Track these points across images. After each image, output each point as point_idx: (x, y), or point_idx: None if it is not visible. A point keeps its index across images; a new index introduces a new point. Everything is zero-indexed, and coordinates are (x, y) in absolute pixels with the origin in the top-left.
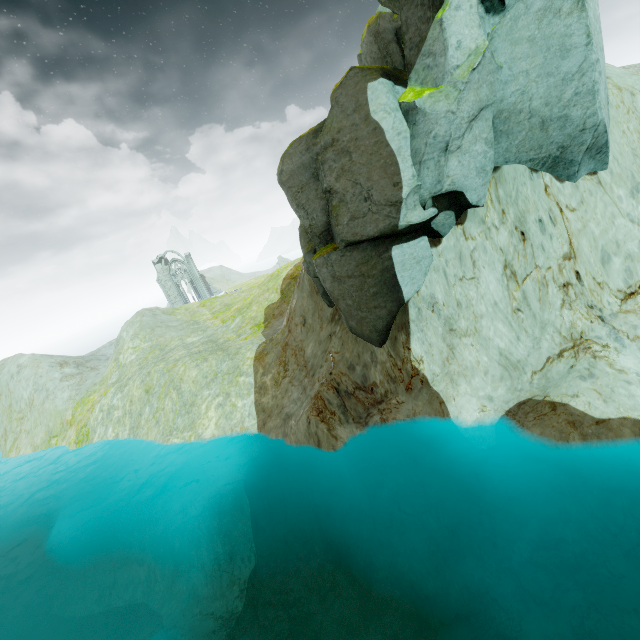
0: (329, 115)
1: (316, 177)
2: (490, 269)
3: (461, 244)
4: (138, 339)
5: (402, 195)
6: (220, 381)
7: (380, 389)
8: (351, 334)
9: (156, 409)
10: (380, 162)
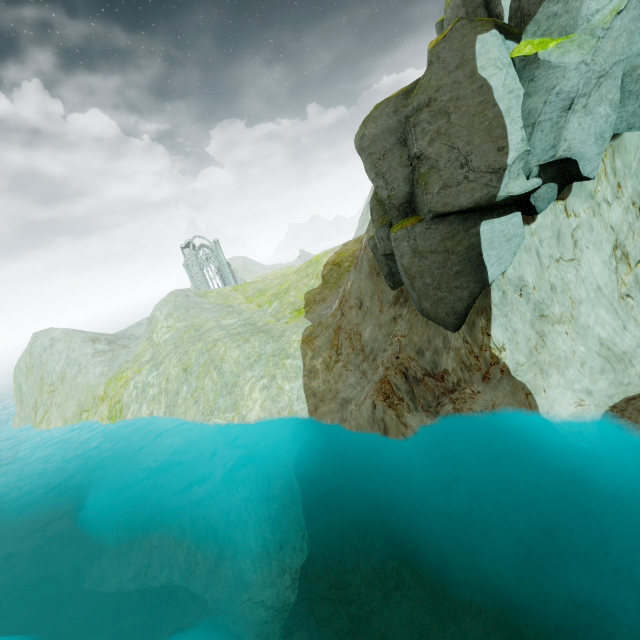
0: (426, 72)
1: (402, 143)
2: (595, 250)
3: (561, 222)
4: (172, 319)
5: (507, 161)
6: (264, 363)
7: (452, 377)
8: (421, 317)
9: (195, 388)
10: (484, 124)
